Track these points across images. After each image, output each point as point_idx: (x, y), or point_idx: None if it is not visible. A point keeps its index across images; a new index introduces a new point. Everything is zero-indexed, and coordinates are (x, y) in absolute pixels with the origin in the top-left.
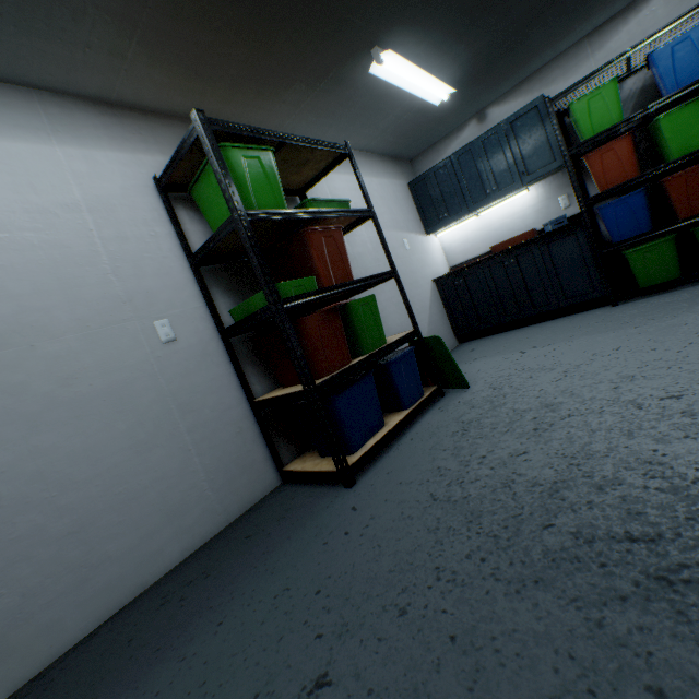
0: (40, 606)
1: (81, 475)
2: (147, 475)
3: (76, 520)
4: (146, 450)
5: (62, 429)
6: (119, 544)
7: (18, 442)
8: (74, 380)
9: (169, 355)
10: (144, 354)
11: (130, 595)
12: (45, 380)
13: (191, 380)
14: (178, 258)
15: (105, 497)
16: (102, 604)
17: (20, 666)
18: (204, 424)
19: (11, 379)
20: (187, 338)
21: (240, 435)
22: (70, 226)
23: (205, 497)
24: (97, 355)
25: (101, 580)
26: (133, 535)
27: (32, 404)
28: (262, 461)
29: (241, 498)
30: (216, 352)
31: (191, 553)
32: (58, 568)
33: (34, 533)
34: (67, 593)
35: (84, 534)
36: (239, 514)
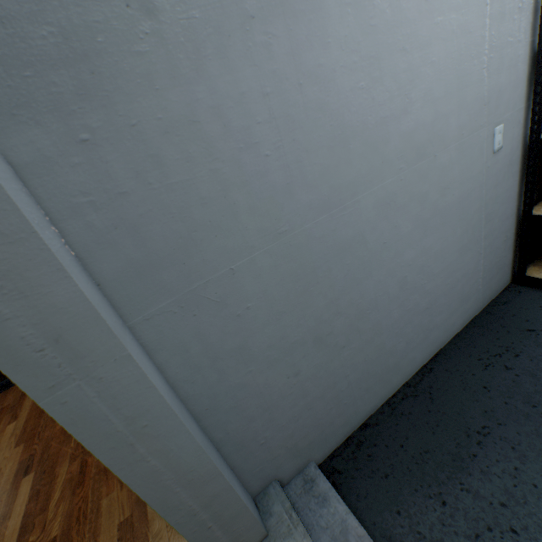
0: (410, 349)
1: (435, 270)
2: (459, 272)
3: (429, 301)
4: (463, 253)
5: (434, 234)
6: (440, 318)
7: (416, 243)
8: (446, 191)
9: (492, 165)
10: (481, 164)
11: (438, 348)
12: (434, 190)
13: (496, 191)
14: (525, 42)
15: (441, 286)
16: (428, 351)
17: (400, 378)
18: (491, 232)
19: (421, 189)
20: (505, 146)
21: (504, 243)
22: (475, 0)
23: (477, 290)
24: (460, 166)
25: (430, 338)
26: (446, 313)
27: (426, 212)
28: (507, 265)
29: (490, 292)
30: (515, 162)
31: (463, 326)
32: (418, 329)
33: (414, 307)
34: (418, 344)
35: (430, 310)
36: (487, 304)
